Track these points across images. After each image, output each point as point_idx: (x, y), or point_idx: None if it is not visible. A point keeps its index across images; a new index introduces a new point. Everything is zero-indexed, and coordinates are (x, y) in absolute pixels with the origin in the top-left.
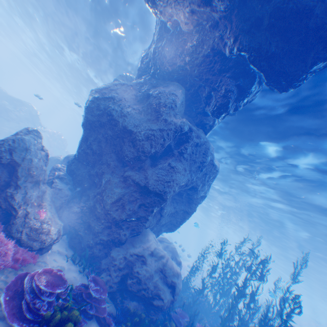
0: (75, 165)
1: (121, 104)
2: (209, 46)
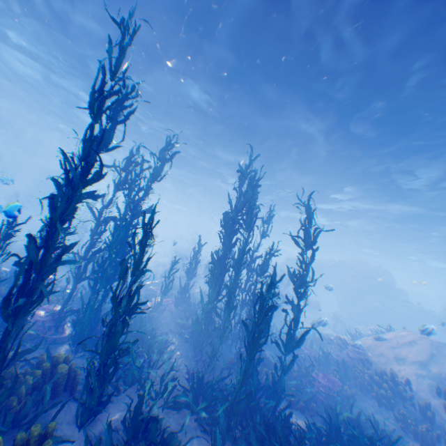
0: None
1: None
2: None
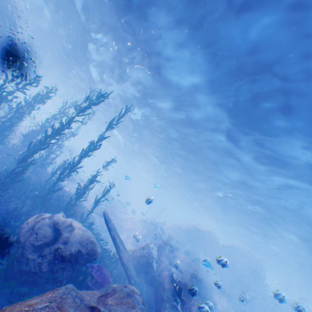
0: None
1: None
2: None
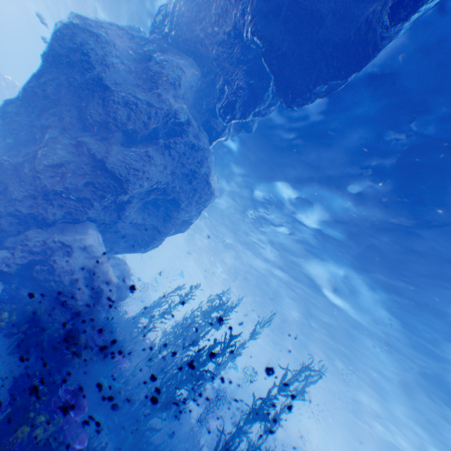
0: (14, 107)
1: (106, 48)
2: (232, 22)
